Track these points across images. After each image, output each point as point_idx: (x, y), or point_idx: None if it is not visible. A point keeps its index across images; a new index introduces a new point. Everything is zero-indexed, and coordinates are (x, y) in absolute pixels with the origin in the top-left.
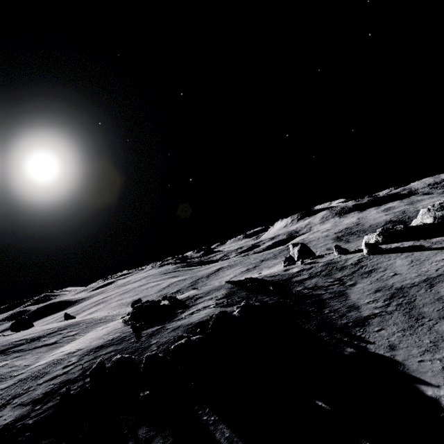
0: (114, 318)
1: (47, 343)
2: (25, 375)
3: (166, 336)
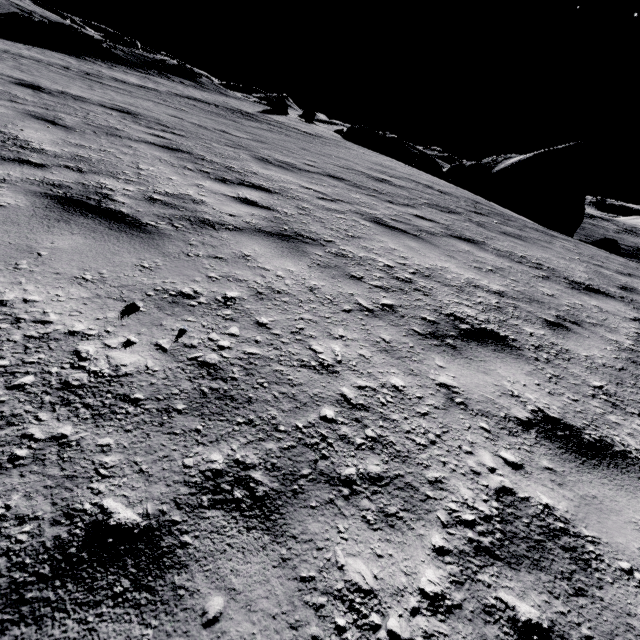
0: None
1: None
2: None
3: None
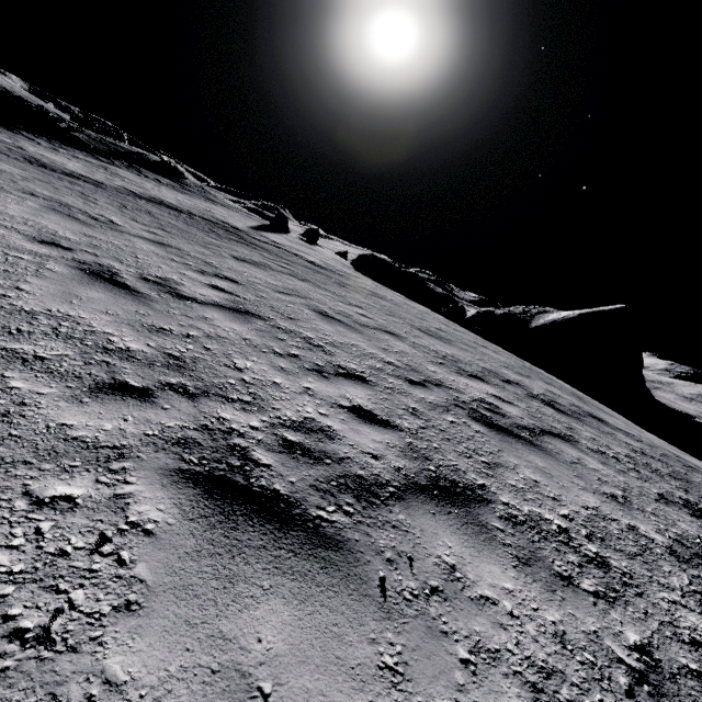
0: None
1: None
2: None
3: None
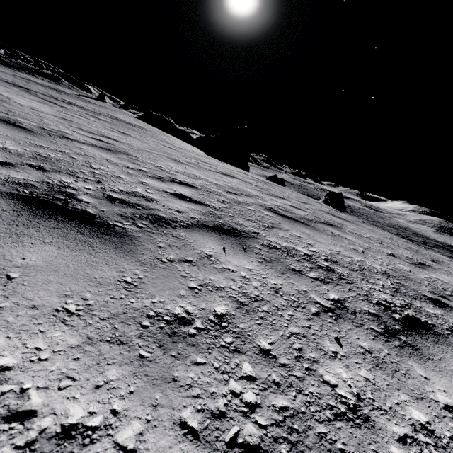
0: None
1: None
2: None
3: None
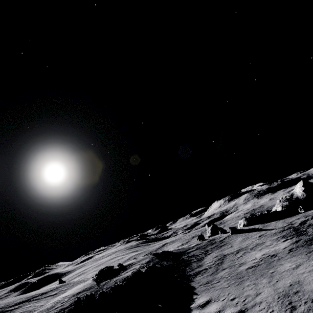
0: (88, 279)
1: (51, 294)
2: (42, 308)
3: (111, 284)
